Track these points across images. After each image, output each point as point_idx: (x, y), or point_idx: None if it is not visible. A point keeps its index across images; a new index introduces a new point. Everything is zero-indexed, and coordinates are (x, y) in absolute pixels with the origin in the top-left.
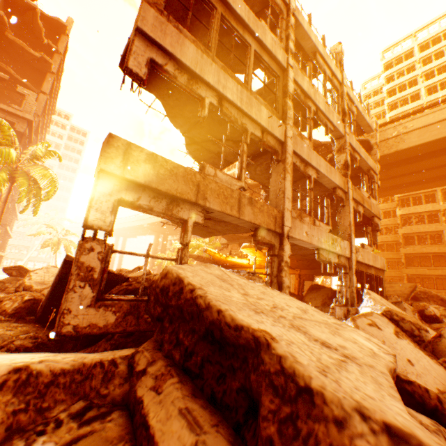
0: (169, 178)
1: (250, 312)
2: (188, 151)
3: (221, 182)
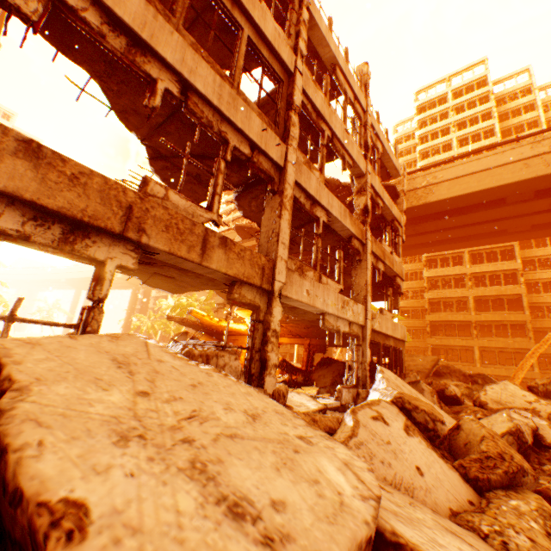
0: (69, 190)
1: (101, 442)
2: (153, 169)
3: (177, 210)
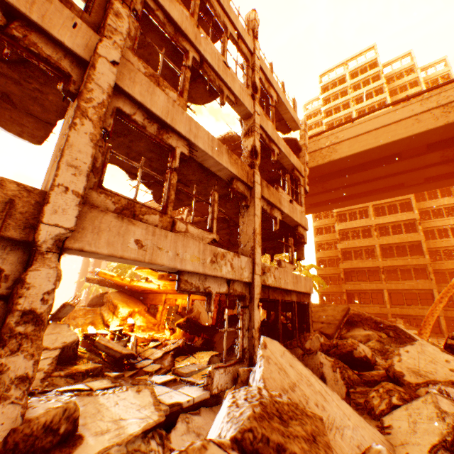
0: None
1: None
2: None
3: None
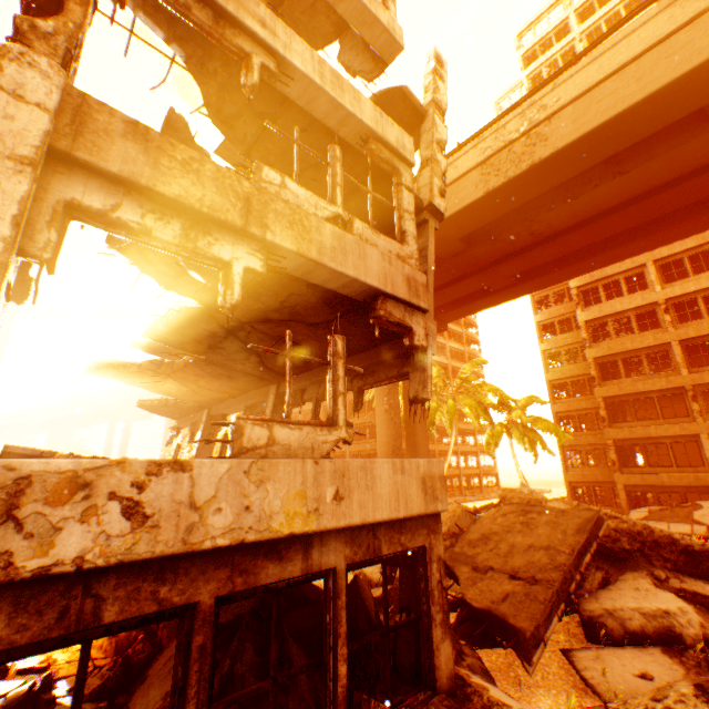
0: None
1: None
2: None
3: None
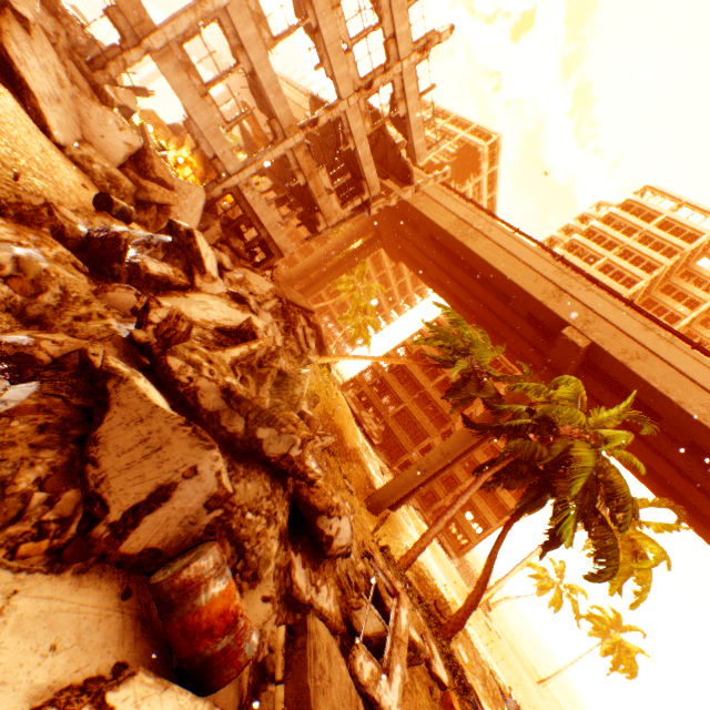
0: None
1: None
2: None
3: None
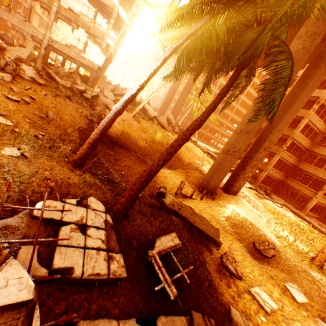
0: None
1: None
2: None
3: None
